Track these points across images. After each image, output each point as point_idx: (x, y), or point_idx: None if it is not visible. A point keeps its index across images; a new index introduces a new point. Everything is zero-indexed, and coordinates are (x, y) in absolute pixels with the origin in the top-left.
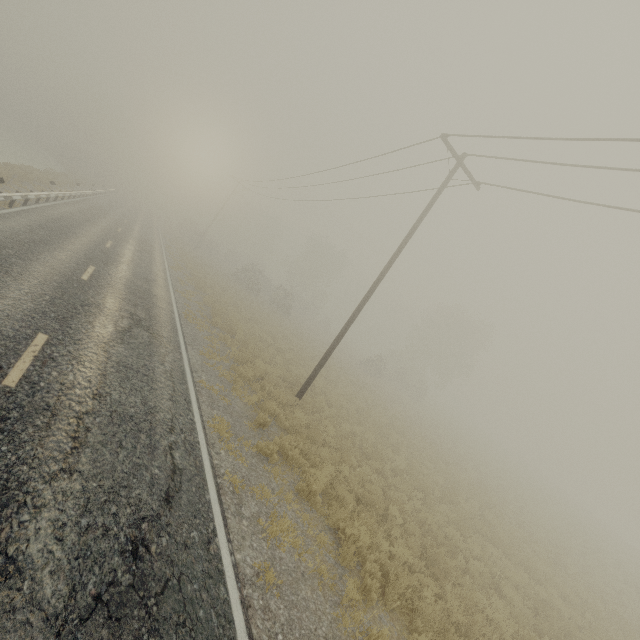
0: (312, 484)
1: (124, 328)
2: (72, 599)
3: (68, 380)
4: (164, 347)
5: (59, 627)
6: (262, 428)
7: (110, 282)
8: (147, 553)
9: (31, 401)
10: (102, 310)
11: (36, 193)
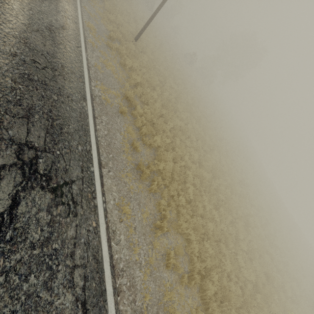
0: (126, 62)
1: None
2: (30, 25)
3: None
4: None
5: (27, 27)
6: (112, 41)
7: None
8: (54, 33)
9: None
10: None
11: None
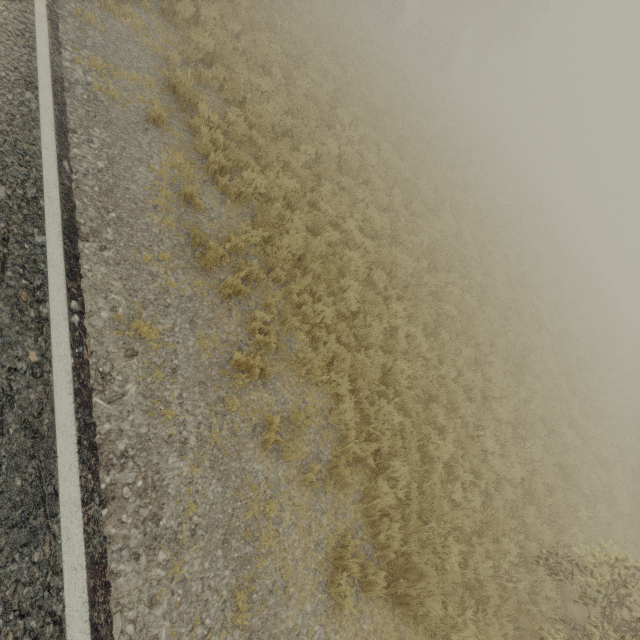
0: (174, 4)
1: None
2: None
3: None
4: None
5: None
6: None
7: None
8: None
9: None
10: None
11: None
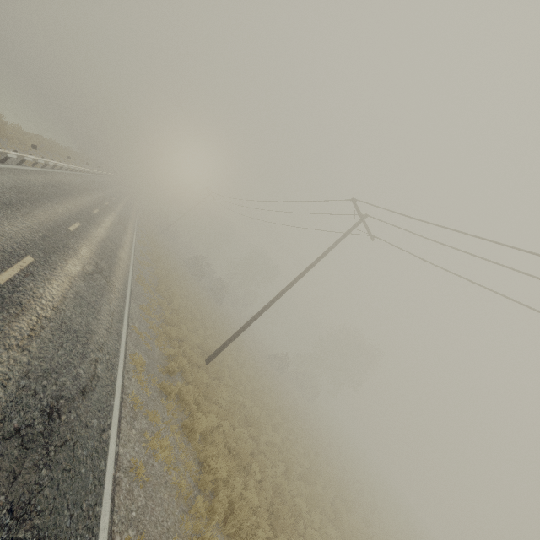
0: (195, 423)
1: (89, 271)
2: (1, 423)
3: (39, 292)
4: (114, 294)
5: None
6: (170, 374)
7: (88, 237)
8: (58, 418)
9: (11, 296)
10: (77, 254)
11: (55, 162)
